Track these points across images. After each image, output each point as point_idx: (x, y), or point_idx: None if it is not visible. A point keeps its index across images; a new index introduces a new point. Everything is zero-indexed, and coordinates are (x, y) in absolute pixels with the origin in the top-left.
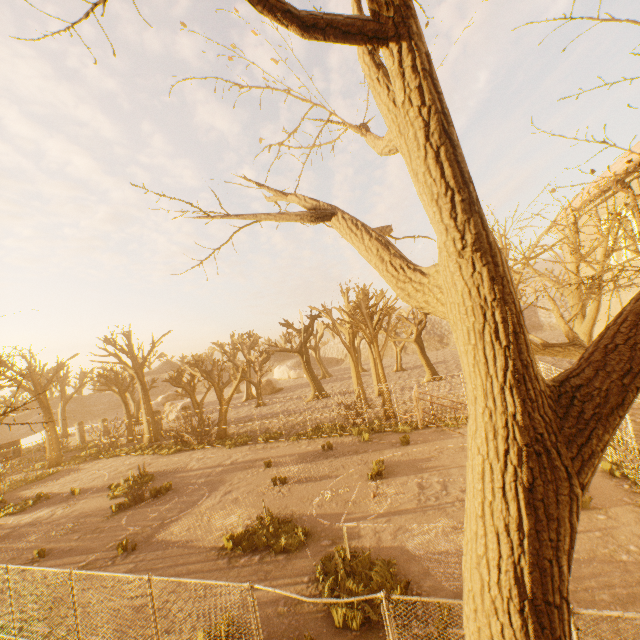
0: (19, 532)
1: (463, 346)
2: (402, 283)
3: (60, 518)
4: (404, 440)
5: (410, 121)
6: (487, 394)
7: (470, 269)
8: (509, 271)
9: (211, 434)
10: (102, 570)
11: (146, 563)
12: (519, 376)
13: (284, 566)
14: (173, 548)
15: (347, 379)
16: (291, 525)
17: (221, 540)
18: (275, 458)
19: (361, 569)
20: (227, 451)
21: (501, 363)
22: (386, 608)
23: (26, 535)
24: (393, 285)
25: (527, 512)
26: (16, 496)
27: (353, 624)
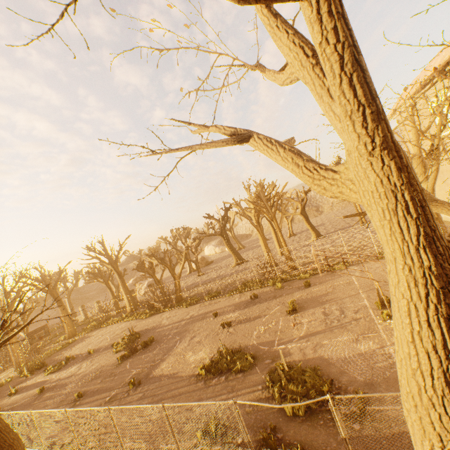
0: (61, 383)
1: (379, 222)
2: (318, 181)
3: (85, 370)
4: (306, 284)
5: (326, 57)
6: (405, 255)
7: (380, 164)
8: (408, 160)
9: (172, 300)
10: (122, 400)
11: (150, 392)
12: (429, 238)
13: (243, 381)
14: (165, 379)
15: (256, 247)
16: (241, 353)
17: (196, 370)
18: (219, 309)
19: (297, 376)
20: (185, 310)
21: (414, 231)
22: (332, 405)
23: (66, 384)
24: (310, 183)
25: (449, 335)
26: (52, 360)
27: (299, 413)
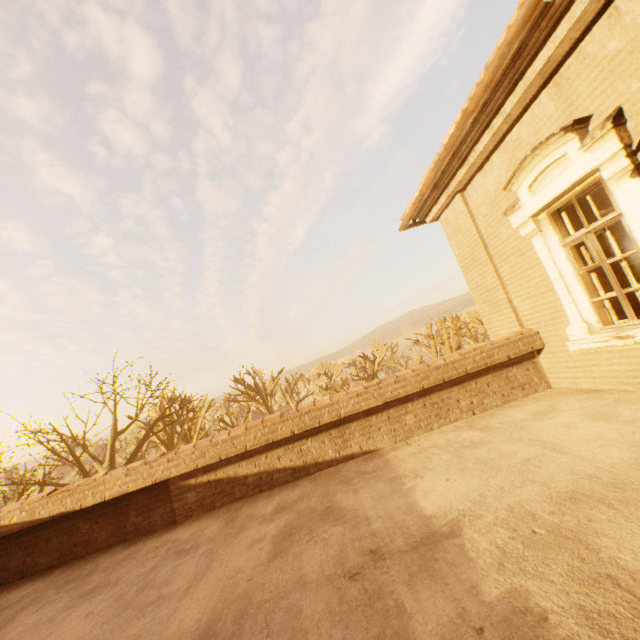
0: None
1: None
2: None
3: None
4: None
5: None
6: None
7: None
8: None
9: None
10: None
11: None
12: None
13: None
14: None
15: None
16: None
17: None
18: None
19: None
20: None
21: None
22: None
23: None
24: None
25: None
26: None
27: None
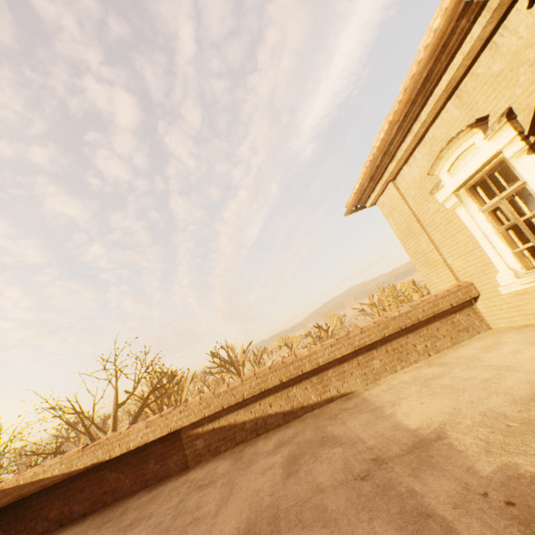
0: None
1: None
2: None
3: None
4: None
5: None
6: None
7: None
8: None
9: None
10: None
11: None
12: None
13: None
14: None
15: None
16: None
17: None
18: None
19: None
20: None
21: None
22: None
23: None
24: None
25: None
26: None
27: None
